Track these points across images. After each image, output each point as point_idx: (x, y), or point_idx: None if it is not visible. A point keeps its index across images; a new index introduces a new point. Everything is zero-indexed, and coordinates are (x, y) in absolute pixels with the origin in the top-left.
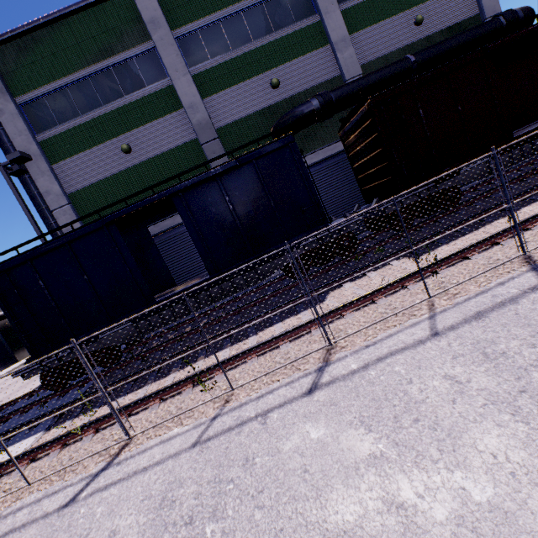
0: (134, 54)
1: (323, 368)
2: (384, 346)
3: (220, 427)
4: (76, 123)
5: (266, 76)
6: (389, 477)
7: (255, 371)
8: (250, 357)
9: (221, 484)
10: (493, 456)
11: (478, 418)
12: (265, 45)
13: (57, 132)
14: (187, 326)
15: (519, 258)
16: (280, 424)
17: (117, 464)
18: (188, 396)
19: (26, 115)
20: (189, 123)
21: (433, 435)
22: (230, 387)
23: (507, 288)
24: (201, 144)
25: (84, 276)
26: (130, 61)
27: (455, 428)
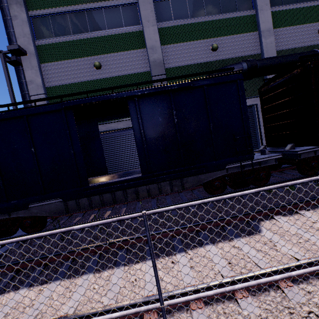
0: (122, 3)
1: None
2: None
3: None
4: (66, 39)
5: (209, 42)
6: None
7: None
8: (196, 306)
9: None
10: None
11: None
12: (213, 21)
13: (51, 42)
14: (108, 209)
15: None
16: None
17: None
18: None
19: (33, 25)
20: (147, 59)
21: None
22: None
23: None
24: (152, 75)
25: (32, 148)
26: (117, 8)
27: None
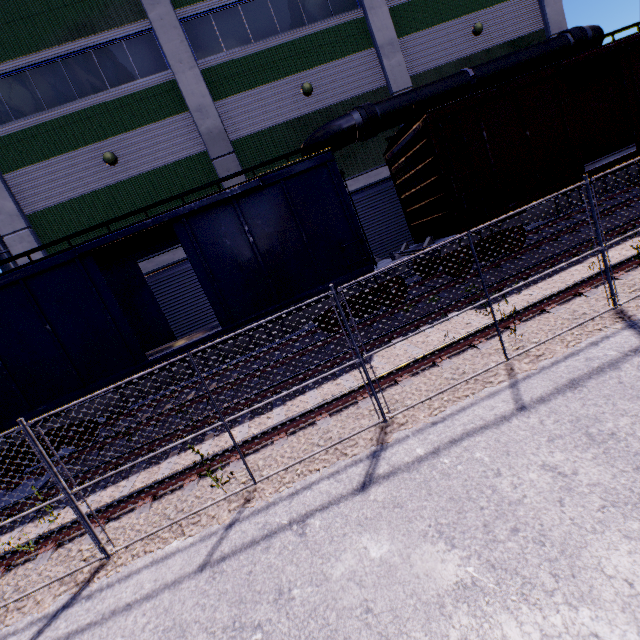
0: (124, 34)
1: (378, 453)
2: (457, 424)
3: (239, 540)
4: (39, 120)
5: (297, 80)
6: (489, 619)
7: (286, 456)
8: (278, 437)
9: (243, 632)
10: (628, 583)
11: (598, 526)
12: (295, 41)
13: (12, 130)
14: (190, 392)
15: (609, 312)
16: (325, 536)
17: (86, 598)
18: (193, 492)
19: None
20: (196, 130)
21: (541, 552)
22: (252, 479)
23: (603, 350)
24: (211, 158)
25: (46, 325)
26: (118, 44)
27: (569, 541)
